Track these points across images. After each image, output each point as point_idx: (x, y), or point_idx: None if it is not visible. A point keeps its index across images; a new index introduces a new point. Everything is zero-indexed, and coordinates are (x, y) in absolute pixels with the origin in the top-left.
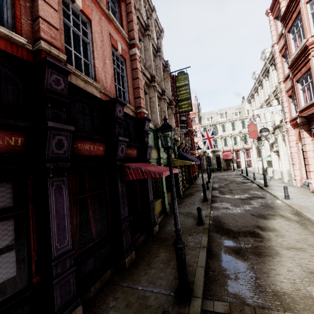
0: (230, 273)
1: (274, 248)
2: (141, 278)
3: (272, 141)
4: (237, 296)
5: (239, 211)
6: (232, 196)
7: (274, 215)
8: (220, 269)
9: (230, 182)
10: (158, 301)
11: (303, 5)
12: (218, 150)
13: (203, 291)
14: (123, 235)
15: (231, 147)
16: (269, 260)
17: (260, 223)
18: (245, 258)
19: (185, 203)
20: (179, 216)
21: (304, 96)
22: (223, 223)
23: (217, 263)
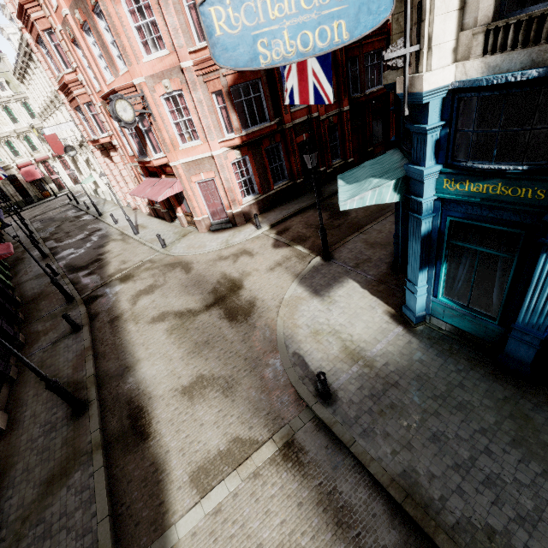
0: (89, 283)
1: (109, 261)
2: (41, 314)
3: (86, 158)
4: (95, 286)
5: (84, 250)
6: (72, 239)
7: (109, 241)
8: (84, 285)
9: (61, 222)
10: (60, 309)
11: (41, 32)
12: (6, 168)
13: (79, 295)
14: (6, 305)
15: (31, 158)
16: (106, 267)
17: (101, 252)
18: (95, 273)
19: (24, 270)
20: (31, 282)
21: (89, 126)
22: (75, 266)
23: (81, 284)
